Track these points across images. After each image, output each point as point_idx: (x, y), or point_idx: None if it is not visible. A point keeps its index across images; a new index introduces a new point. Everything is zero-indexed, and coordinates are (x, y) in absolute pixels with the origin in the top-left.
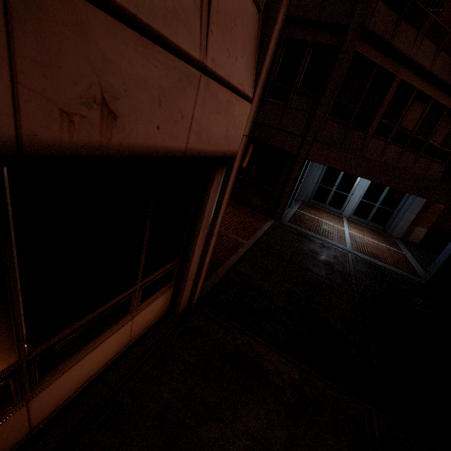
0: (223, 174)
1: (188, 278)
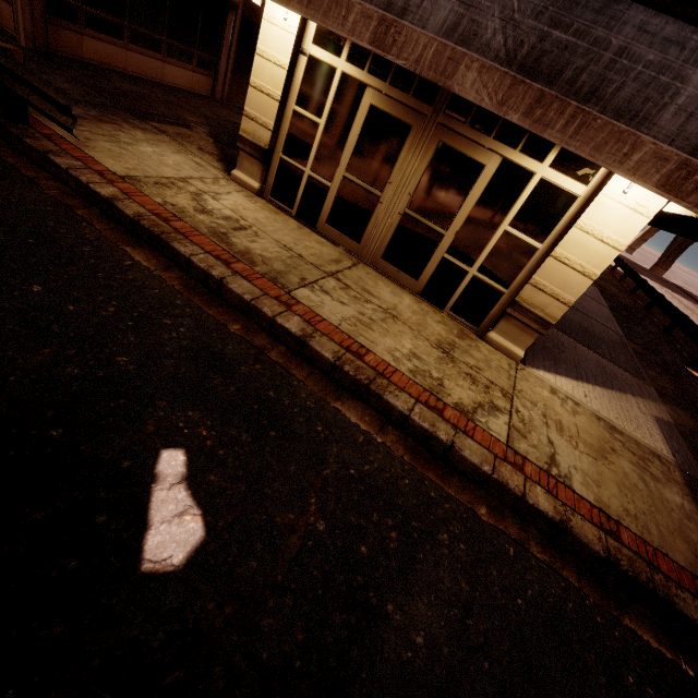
0: (234, 16)
1: (220, 74)
